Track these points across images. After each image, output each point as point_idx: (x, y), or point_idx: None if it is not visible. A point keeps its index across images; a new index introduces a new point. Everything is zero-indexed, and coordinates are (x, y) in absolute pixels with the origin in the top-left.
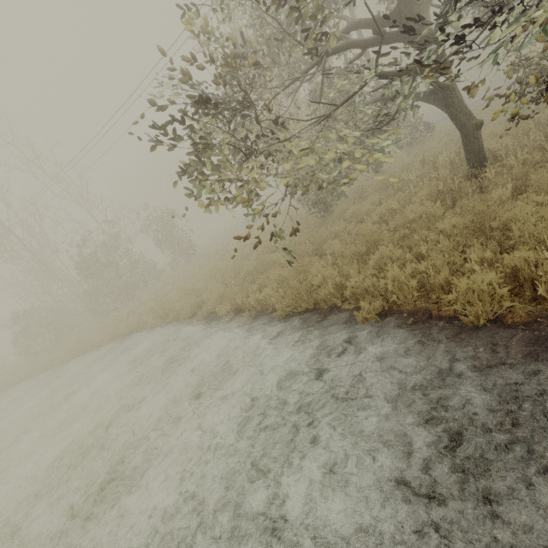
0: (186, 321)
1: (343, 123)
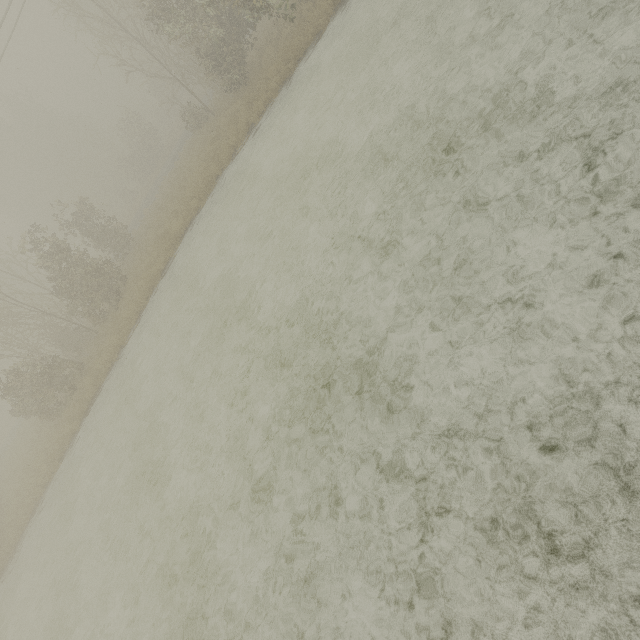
0: (233, 158)
1: (218, 22)
